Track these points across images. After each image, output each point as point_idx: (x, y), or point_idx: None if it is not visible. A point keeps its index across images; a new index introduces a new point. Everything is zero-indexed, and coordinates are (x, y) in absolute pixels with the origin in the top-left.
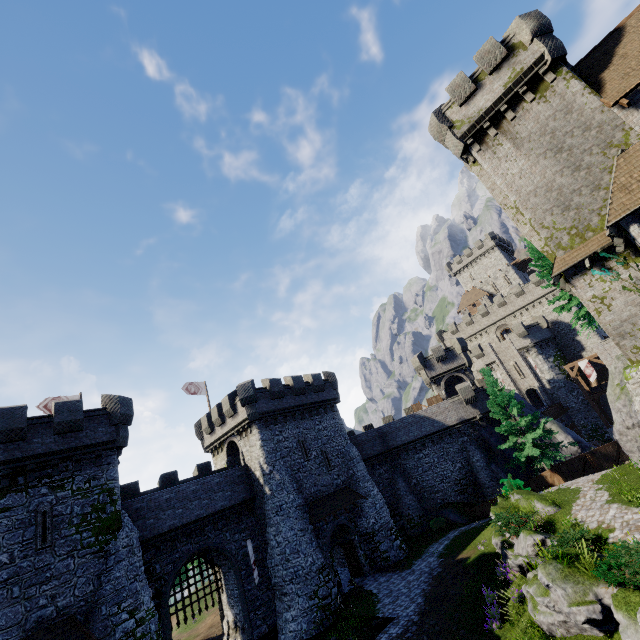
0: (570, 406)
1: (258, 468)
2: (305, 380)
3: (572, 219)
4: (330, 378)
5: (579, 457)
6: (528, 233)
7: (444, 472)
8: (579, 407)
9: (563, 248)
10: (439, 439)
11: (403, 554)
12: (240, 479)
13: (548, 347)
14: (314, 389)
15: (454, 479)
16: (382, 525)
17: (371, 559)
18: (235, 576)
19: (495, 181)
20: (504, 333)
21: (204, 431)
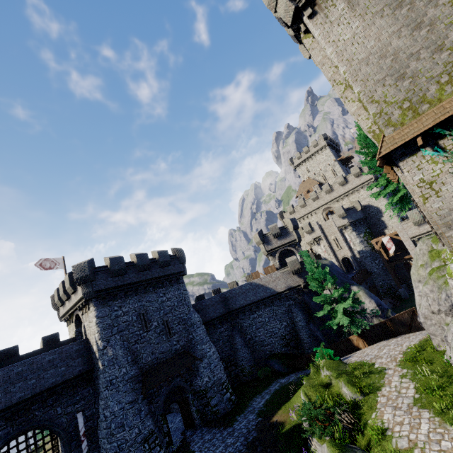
0: (373, 271)
1: (94, 343)
2: (153, 256)
3: (406, 90)
4: (177, 254)
5: (381, 323)
6: (356, 111)
7: (273, 329)
8: (379, 272)
9: (393, 125)
10: (270, 302)
11: (231, 405)
12: (77, 353)
13: (360, 225)
14: (159, 265)
15: (280, 335)
16: (215, 382)
17: (203, 413)
18: (63, 449)
19: (325, 50)
20: (329, 214)
21: (56, 303)
